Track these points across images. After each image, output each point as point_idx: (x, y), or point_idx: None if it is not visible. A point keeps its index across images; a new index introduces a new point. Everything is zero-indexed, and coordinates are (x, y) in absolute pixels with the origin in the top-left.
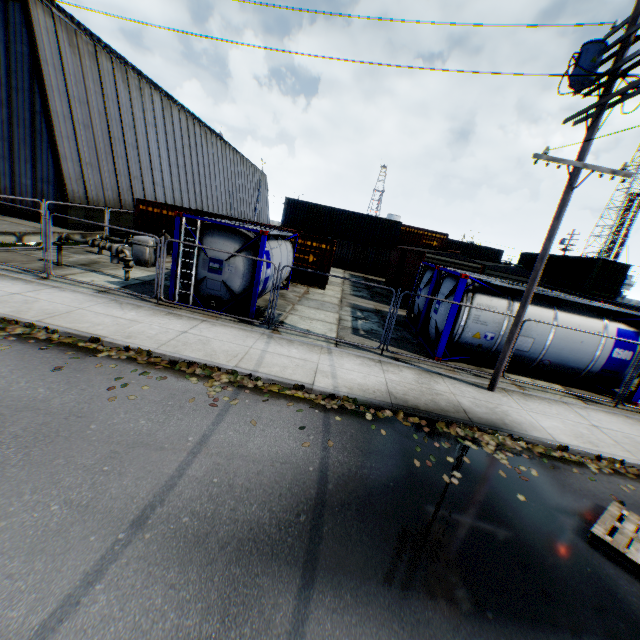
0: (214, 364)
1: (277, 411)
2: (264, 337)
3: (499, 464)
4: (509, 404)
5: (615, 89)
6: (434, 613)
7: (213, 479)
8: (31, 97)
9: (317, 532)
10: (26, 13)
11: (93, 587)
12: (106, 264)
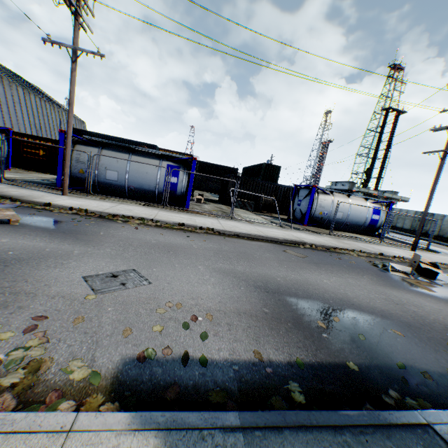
0: None
1: None
2: None
3: None
4: (61, 197)
5: (80, 4)
6: None
7: None
8: None
9: None
10: None
11: None
12: None
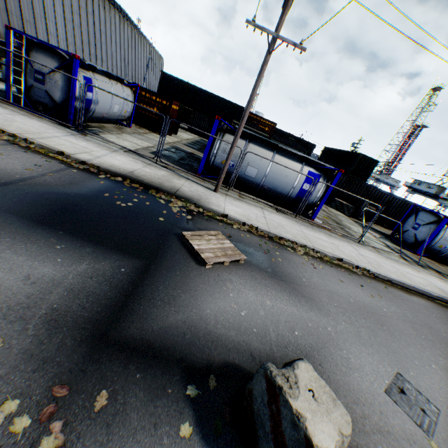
0: (1, 128)
1: (29, 157)
2: (68, 133)
3: (170, 210)
4: (218, 198)
5: None
6: (22, 223)
7: None
8: None
9: None
10: None
11: None
12: None
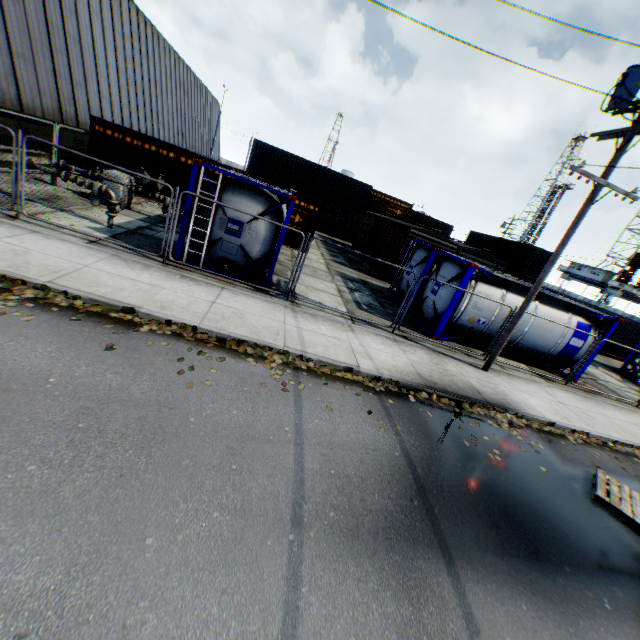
0: (265, 343)
1: (340, 395)
2: (289, 311)
3: (517, 440)
4: (502, 384)
5: None
6: (537, 573)
7: (330, 471)
8: None
9: (433, 515)
10: None
11: (300, 591)
12: (71, 201)
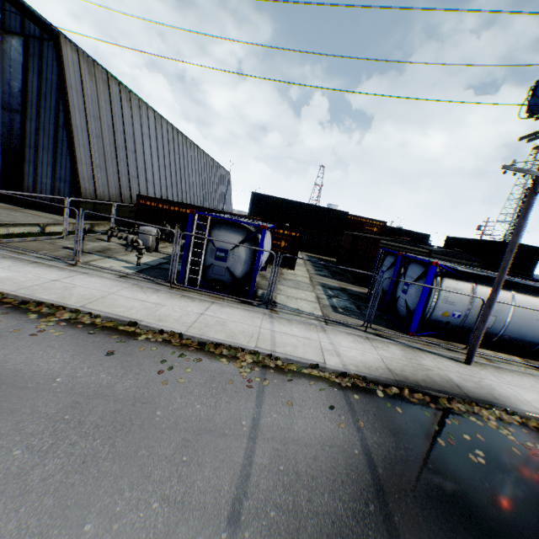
0: (238, 345)
1: (304, 390)
2: (266, 317)
3: (507, 440)
4: (488, 377)
5: None
6: None
7: (279, 466)
8: (56, 114)
9: (391, 523)
10: (57, 50)
11: None
12: (116, 250)
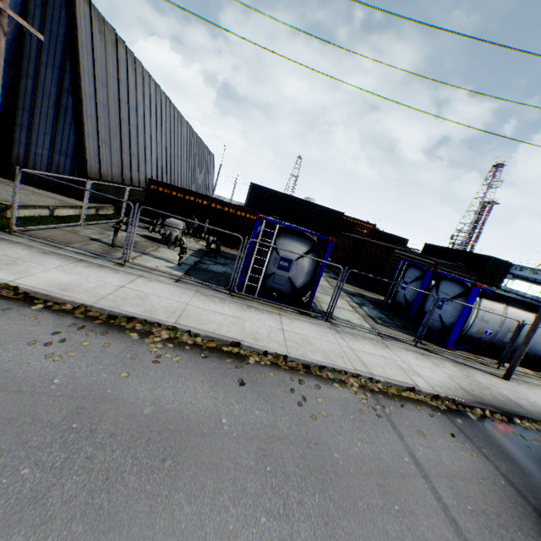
0: (341, 368)
1: (419, 417)
2: (334, 331)
3: None
4: (528, 393)
5: None
6: None
7: (466, 506)
8: (60, 74)
9: None
10: None
11: None
12: (143, 244)
